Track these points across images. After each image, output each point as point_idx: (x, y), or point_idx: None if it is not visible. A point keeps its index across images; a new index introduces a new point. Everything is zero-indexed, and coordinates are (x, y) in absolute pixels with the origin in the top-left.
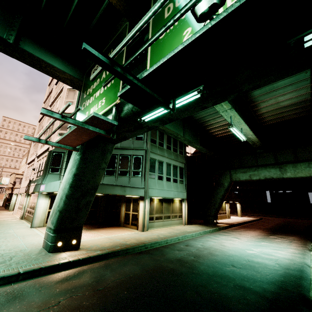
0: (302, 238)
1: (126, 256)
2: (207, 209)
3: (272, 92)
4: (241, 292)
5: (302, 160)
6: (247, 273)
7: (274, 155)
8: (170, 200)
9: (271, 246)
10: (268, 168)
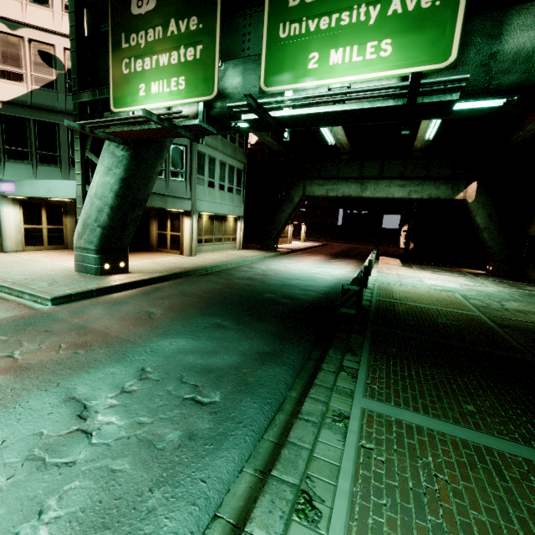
0: (360, 261)
1: (192, 277)
2: (267, 232)
3: None
4: (305, 292)
5: (385, 177)
6: (309, 283)
7: (360, 166)
8: (223, 217)
9: (331, 267)
10: (349, 183)
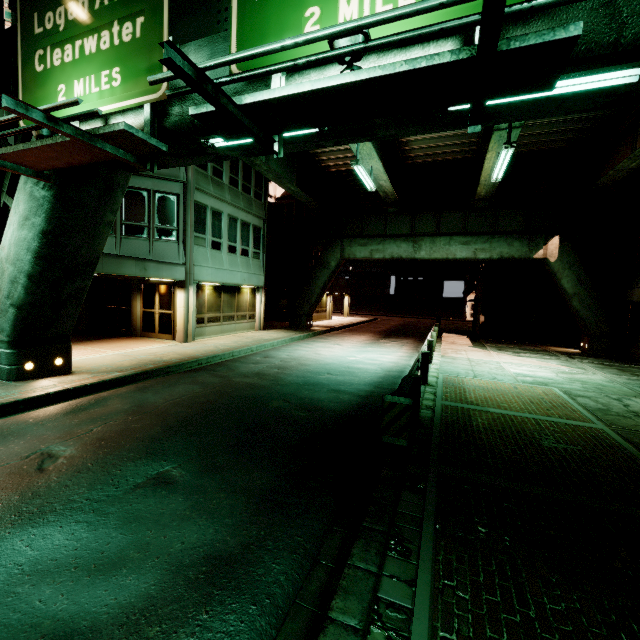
0: (418, 340)
1: (170, 376)
2: (298, 305)
3: None
4: (335, 394)
5: (444, 233)
6: (344, 379)
7: (412, 221)
8: (235, 288)
9: (379, 351)
10: (398, 242)
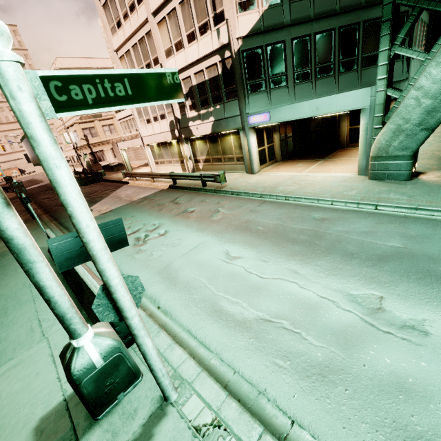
0: None
1: None
2: None
3: None
4: None
5: None
6: None
7: None
8: None
9: None
10: None
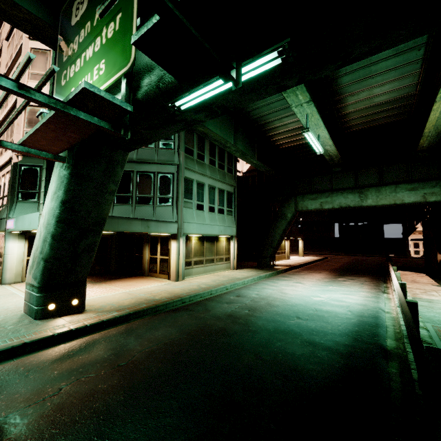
0: (375, 278)
1: (156, 315)
2: (262, 249)
3: (367, 80)
4: (311, 349)
5: (387, 183)
6: (316, 325)
7: (355, 176)
8: (214, 238)
9: (341, 290)
10: (345, 194)
